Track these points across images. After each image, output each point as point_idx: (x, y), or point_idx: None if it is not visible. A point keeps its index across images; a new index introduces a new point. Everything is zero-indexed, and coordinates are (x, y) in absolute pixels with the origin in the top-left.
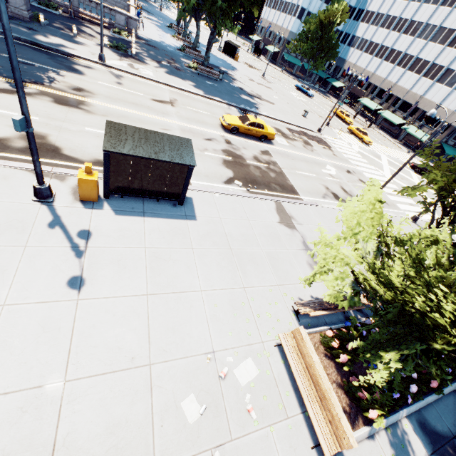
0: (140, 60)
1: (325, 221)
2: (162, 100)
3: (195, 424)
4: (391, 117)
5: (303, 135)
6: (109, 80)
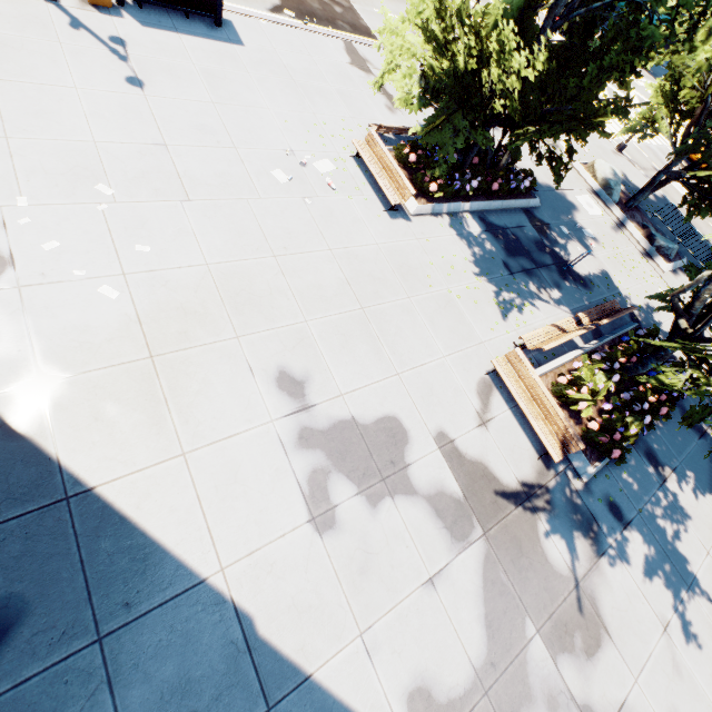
0: None
1: None
2: None
3: (286, 185)
4: None
5: None
6: None
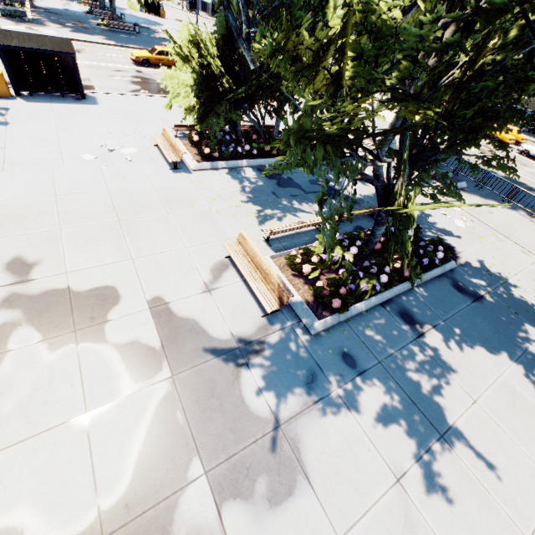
0: (40, 24)
1: None
2: None
3: (90, 161)
4: None
5: None
6: None
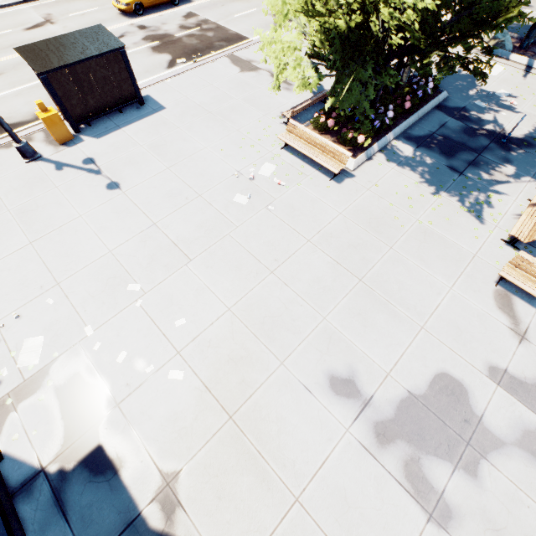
0: None
1: None
2: (35, 24)
3: (248, 204)
4: None
5: None
6: None
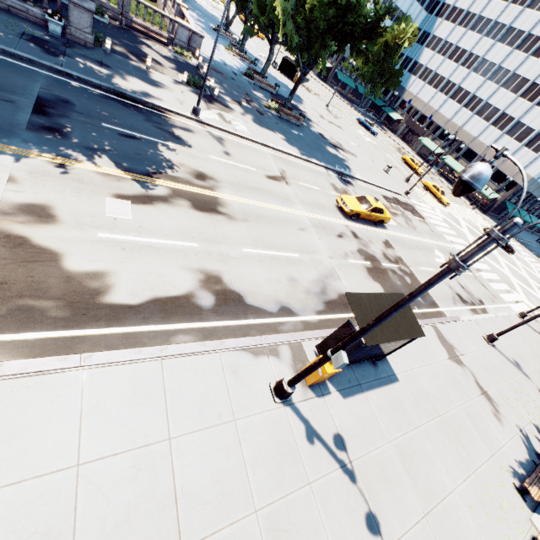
0: (223, 103)
1: (474, 343)
2: (274, 175)
3: None
4: (455, 165)
5: (397, 203)
6: (216, 150)
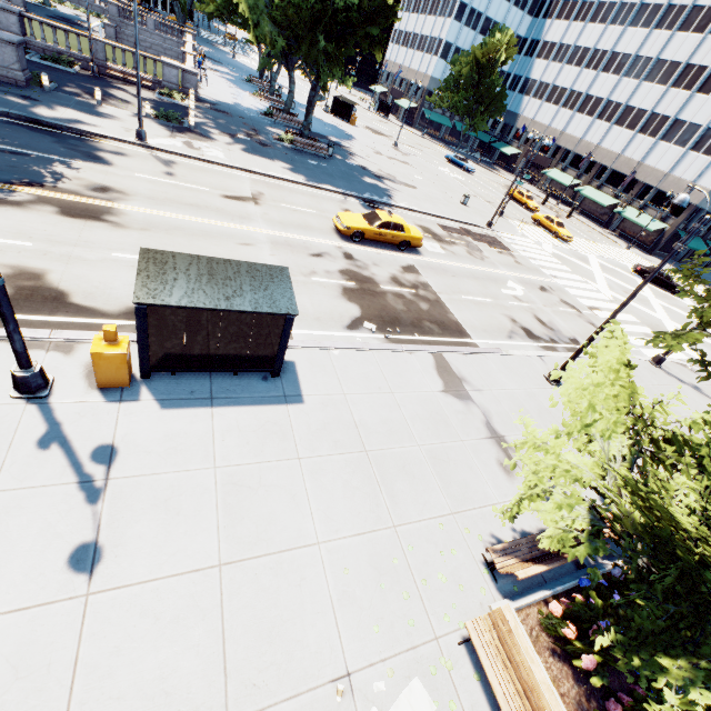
0: (203, 134)
1: (517, 381)
2: (239, 195)
3: None
4: (596, 196)
5: (465, 234)
6: (153, 171)
